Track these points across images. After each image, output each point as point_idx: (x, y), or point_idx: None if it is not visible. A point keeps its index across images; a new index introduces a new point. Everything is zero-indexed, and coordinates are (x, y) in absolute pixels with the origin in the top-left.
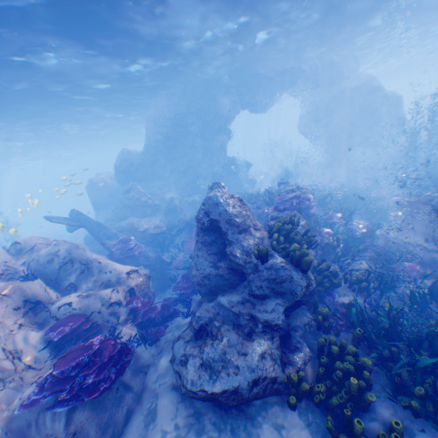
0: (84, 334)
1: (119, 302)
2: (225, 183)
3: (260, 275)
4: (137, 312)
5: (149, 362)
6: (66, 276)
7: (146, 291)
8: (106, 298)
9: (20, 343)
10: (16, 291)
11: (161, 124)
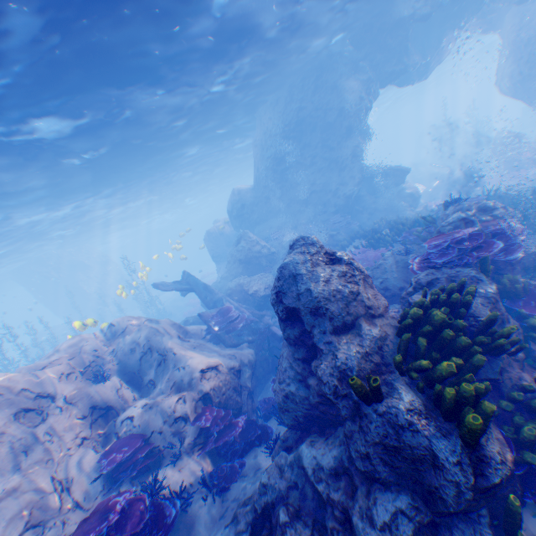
0: (142, 462)
1: (186, 418)
2: (367, 206)
3: (365, 432)
4: (209, 432)
5: (204, 531)
6: (147, 368)
7: (231, 394)
8: (169, 412)
9: (74, 470)
10: (81, 398)
11: (268, 145)
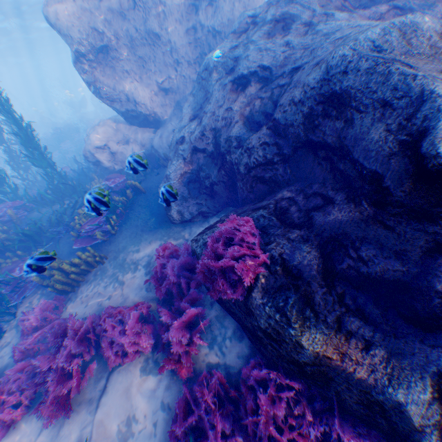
0: None
1: None
2: None
3: None
4: None
5: None
6: None
7: None
8: None
9: None
10: None
11: None
